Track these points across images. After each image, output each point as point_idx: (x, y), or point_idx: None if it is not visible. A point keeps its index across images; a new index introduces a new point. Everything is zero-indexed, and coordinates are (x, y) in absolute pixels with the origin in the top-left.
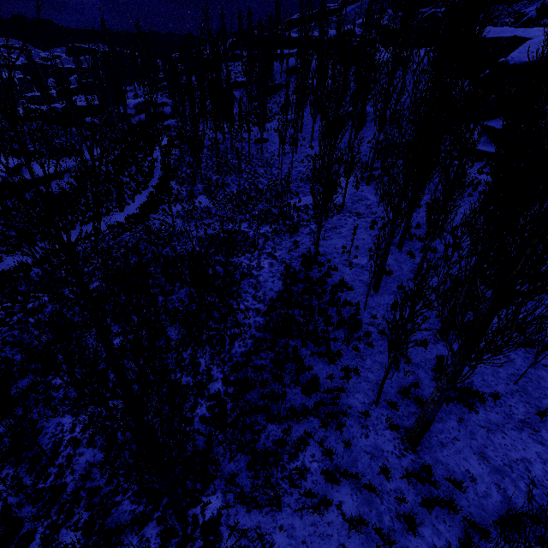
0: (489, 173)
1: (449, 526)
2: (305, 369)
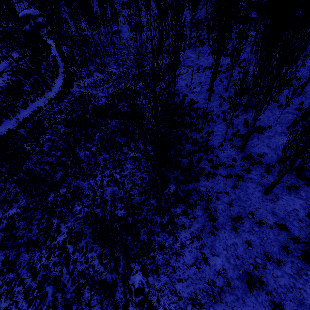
0: (252, 30)
1: (260, 168)
2: (189, 137)
